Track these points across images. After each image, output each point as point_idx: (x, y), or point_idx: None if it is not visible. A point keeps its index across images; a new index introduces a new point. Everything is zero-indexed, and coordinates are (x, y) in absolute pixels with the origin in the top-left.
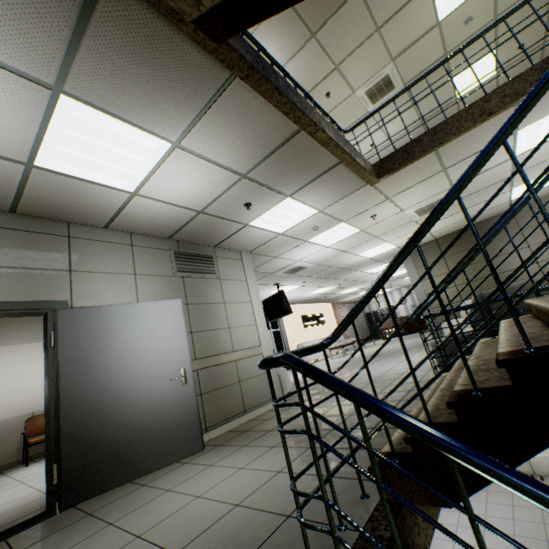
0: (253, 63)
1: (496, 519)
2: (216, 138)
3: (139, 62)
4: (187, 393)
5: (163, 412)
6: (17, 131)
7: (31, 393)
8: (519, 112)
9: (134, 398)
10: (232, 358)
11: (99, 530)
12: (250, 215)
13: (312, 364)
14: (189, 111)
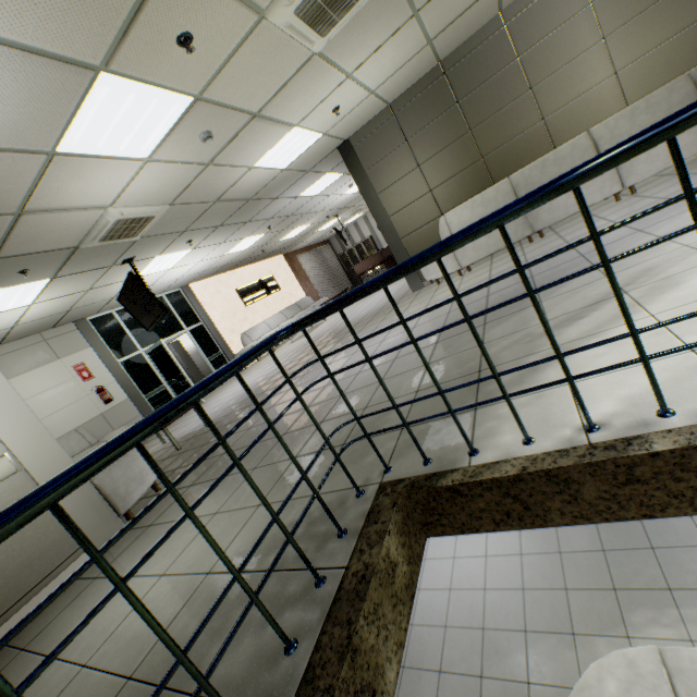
0: None
1: None
2: None
3: None
4: None
5: None
6: None
7: None
8: None
9: None
10: None
11: None
12: None
13: None
14: None
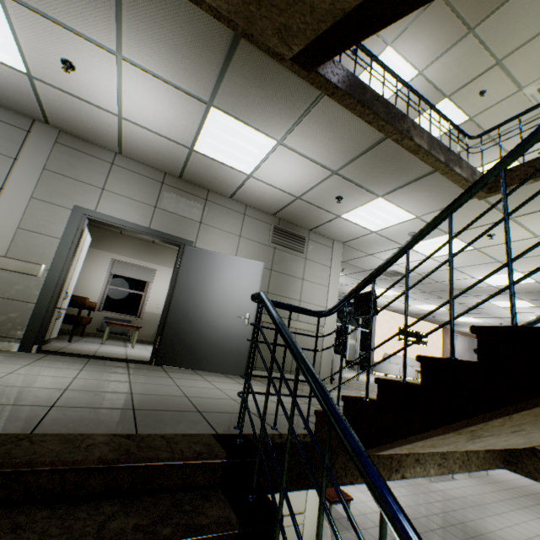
0: (338, 84)
1: None
2: (310, 139)
3: (257, 86)
4: (246, 331)
5: (226, 336)
6: (187, 128)
7: None
8: (521, 144)
9: (211, 319)
10: (294, 326)
11: (164, 376)
12: (342, 208)
13: (270, 301)
14: (289, 119)
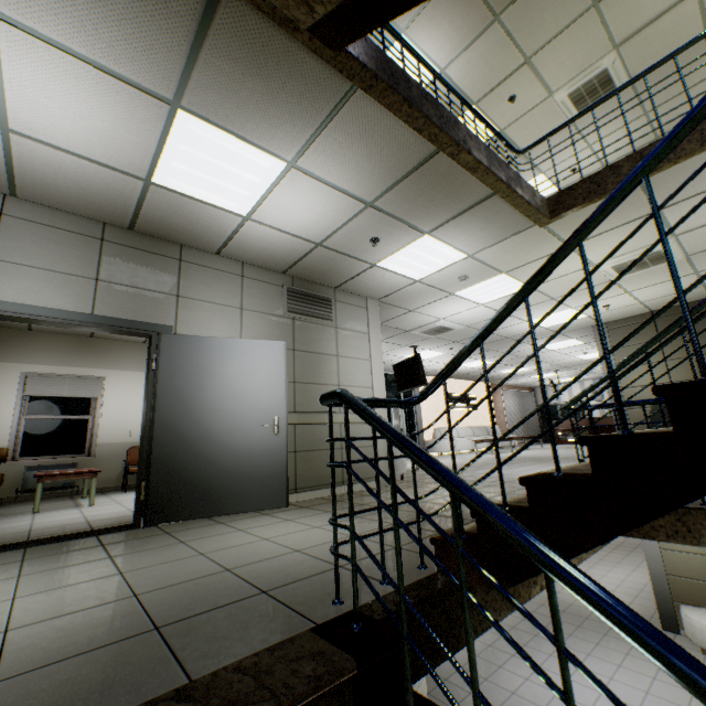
0: (377, 72)
1: (661, 701)
2: (336, 158)
3: (254, 74)
4: (277, 444)
5: (250, 457)
6: (138, 147)
7: (136, 422)
8: (667, 140)
9: (223, 436)
10: (337, 420)
11: (171, 544)
12: (378, 254)
13: (361, 402)
14: (306, 127)
